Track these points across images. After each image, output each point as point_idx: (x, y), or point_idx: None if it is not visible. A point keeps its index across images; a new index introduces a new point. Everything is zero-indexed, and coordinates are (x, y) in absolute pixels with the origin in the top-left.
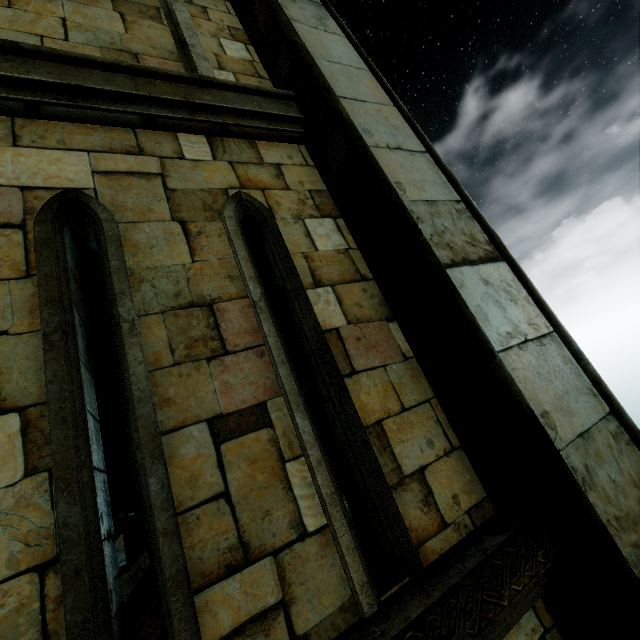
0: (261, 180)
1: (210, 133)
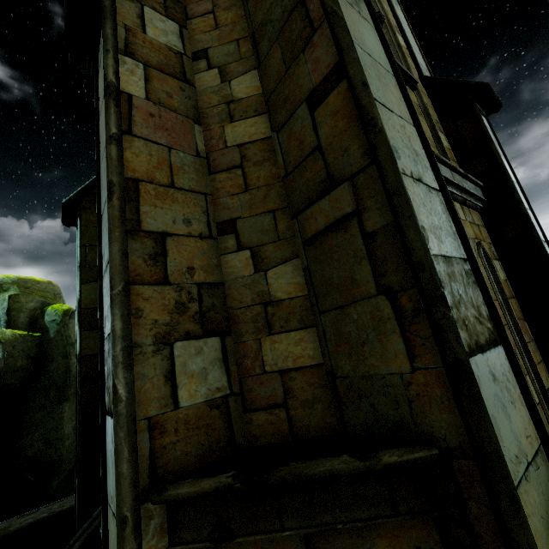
0: (478, 234)
1: (461, 203)
